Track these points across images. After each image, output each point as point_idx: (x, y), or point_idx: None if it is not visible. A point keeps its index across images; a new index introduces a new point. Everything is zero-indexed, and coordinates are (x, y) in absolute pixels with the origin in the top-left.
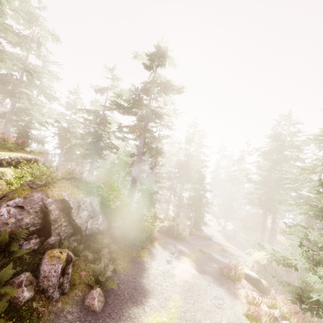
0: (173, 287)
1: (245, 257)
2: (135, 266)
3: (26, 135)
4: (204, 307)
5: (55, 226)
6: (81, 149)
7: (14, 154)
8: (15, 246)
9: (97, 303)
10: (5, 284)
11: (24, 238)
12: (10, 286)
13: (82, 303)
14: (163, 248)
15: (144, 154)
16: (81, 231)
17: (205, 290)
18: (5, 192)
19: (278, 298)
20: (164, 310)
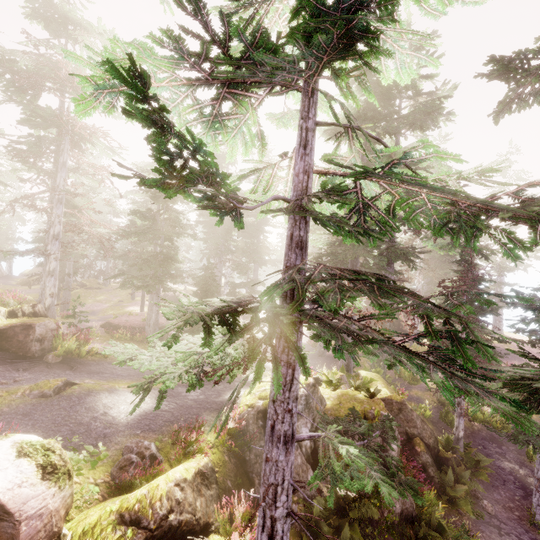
0: None
1: None
2: None
3: None
4: None
5: None
6: None
7: None
8: None
9: None
10: None
11: None
12: None
13: None
14: None
15: None
16: None
17: None
18: None
19: (236, 538)
20: None
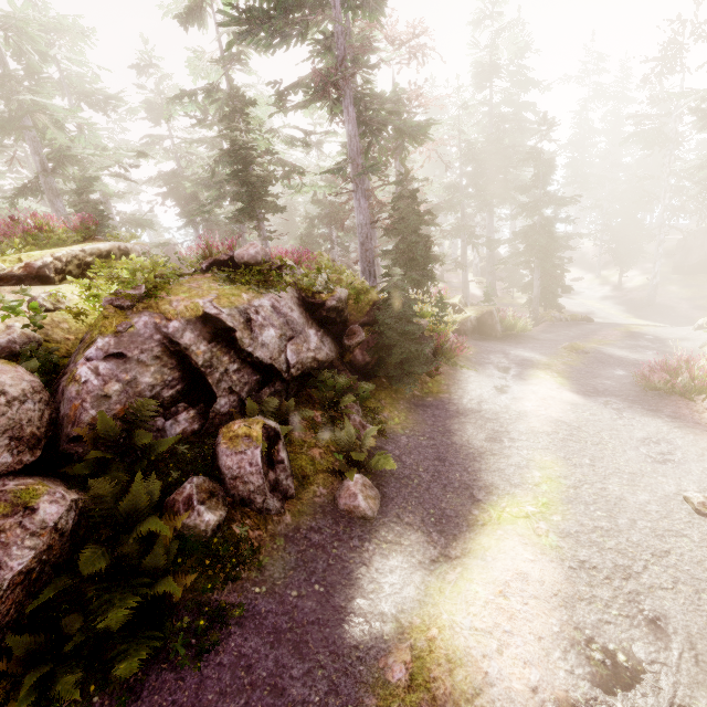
0: (529, 439)
1: (696, 337)
2: (424, 414)
3: (95, 211)
4: (621, 468)
5: (216, 376)
6: (229, 210)
7: (64, 248)
8: (142, 436)
9: (363, 503)
10: (163, 507)
11: (161, 415)
12: (155, 518)
13: (332, 508)
14: (478, 364)
15: (367, 154)
16: (279, 373)
17: (613, 430)
18: (81, 334)
19: None
20: (523, 491)
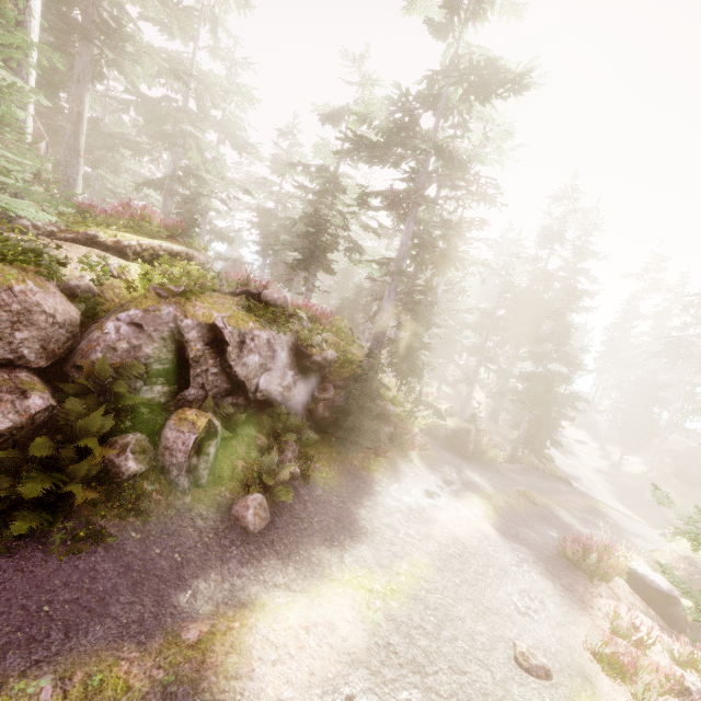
0: (421, 540)
1: (654, 540)
2: (351, 482)
3: (190, 218)
4: (483, 600)
5: (197, 371)
6: (297, 255)
7: (149, 239)
8: (121, 386)
9: (251, 516)
10: (105, 442)
11: (143, 380)
12: (95, 440)
13: (227, 510)
14: (428, 467)
15: (412, 260)
16: (246, 391)
17: (502, 571)
18: (125, 300)
19: None
20: (383, 573)
